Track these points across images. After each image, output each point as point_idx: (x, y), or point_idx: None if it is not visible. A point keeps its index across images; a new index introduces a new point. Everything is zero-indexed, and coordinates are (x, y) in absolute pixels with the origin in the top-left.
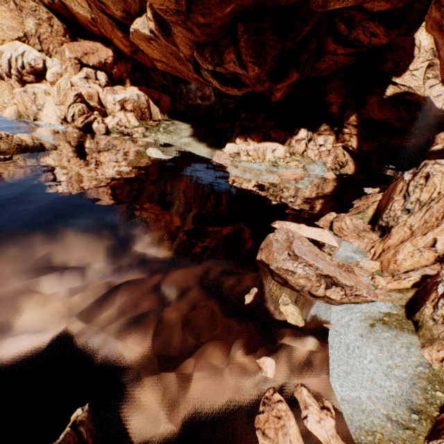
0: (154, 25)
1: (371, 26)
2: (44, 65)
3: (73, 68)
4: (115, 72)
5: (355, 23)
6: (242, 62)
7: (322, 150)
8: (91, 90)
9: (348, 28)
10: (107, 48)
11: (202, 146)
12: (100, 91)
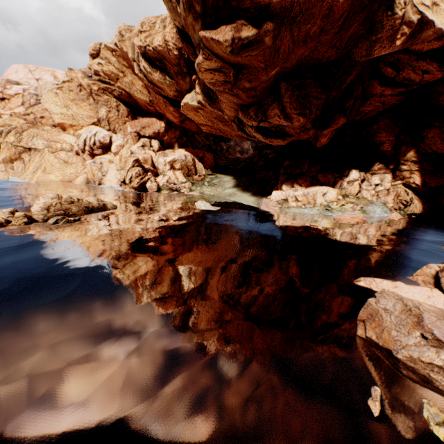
0: (202, 97)
1: (422, 64)
2: (110, 140)
3: (132, 139)
4: (166, 139)
5: (402, 65)
6: (286, 115)
7: (380, 190)
8: (146, 155)
9: (395, 70)
10: (160, 121)
11: (246, 195)
12: (154, 155)
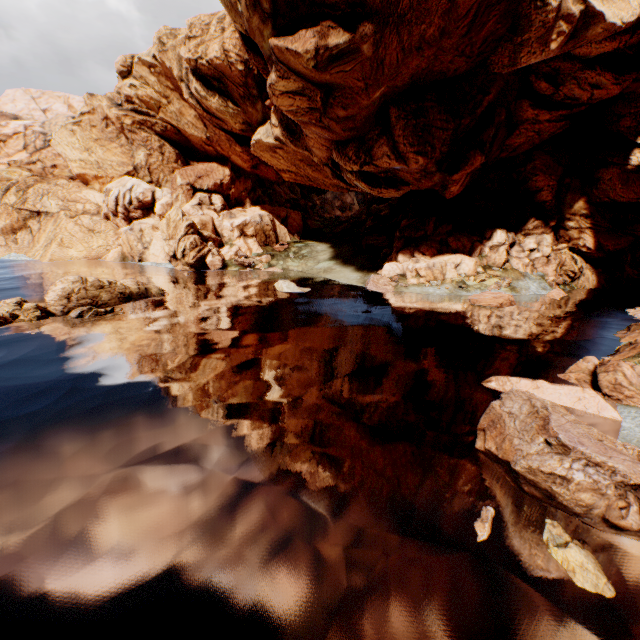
0: (280, 131)
1: (590, 76)
2: (153, 197)
3: (184, 195)
4: (233, 193)
5: (563, 77)
6: (399, 154)
7: (536, 257)
8: (205, 217)
9: (552, 84)
10: (224, 167)
11: (348, 270)
12: (216, 217)
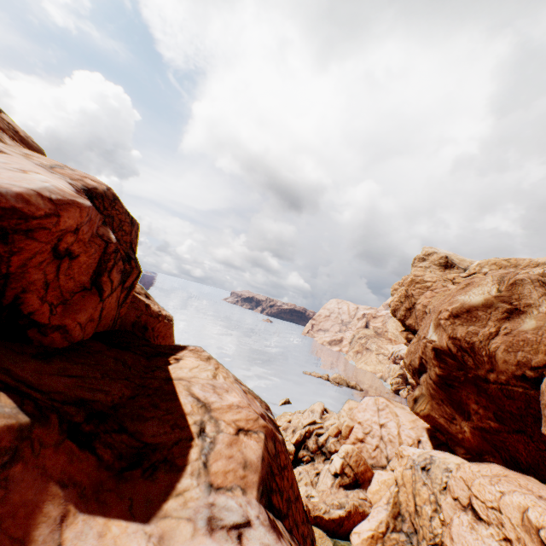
0: None
1: None
2: None
3: None
4: None
5: None
6: None
7: None
8: None
9: None
10: None
11: None
12: None
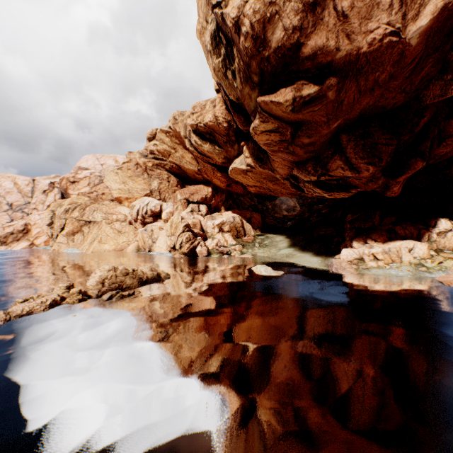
0: (251, 159)
1: None
2: (161, 208)
3: (182, 206)
4: (213, 203)
5: None
6: (352, 165)
7: None
8: (195, 220)
9: None
10: (207, 186)
11: (308, 255)
12: (202, 219)
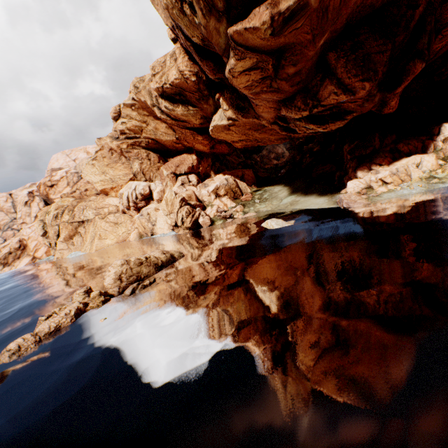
0: (232, 111)
1: None
2: (150, 189)
3: (171, 181)
4: (201, 170)
5: None
6: (345, 87)
7: None
8: (188, 192)
9: None
10: (191, 154)
11: (312, 198)
12: (195, 189)
